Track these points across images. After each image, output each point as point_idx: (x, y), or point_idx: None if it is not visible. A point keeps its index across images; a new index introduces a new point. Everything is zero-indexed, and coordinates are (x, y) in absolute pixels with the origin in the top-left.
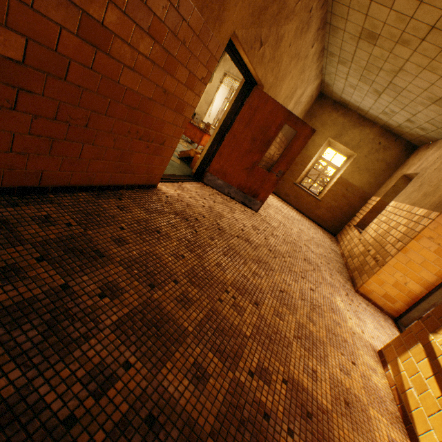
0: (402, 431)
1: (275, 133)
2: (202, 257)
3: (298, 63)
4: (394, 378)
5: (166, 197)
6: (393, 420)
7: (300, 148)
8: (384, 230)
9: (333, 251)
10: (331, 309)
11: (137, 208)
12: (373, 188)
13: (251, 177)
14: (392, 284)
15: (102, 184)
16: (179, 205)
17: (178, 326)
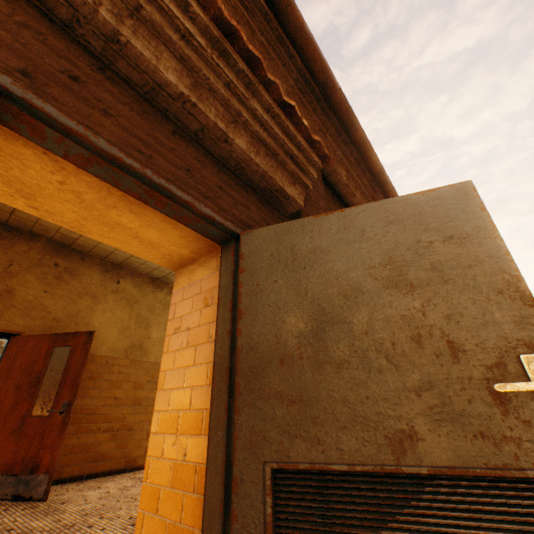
0: None
1: (45, 363)
2: None
3: (99, 298)
4: None
5: None
6: None
7: (82, 359)
8: None
9: None
10: None
11: None
12: None
13: (23, 440)
14: (170, 482)
15: None
16: None
17: None
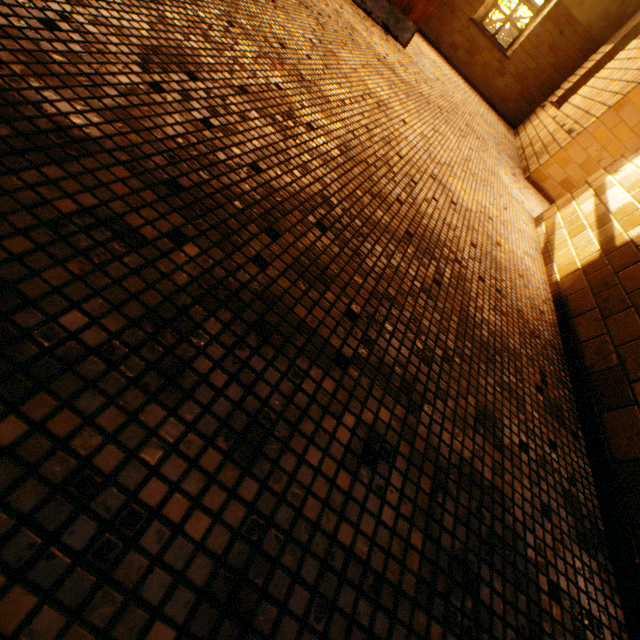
0: (538, 257)
1: None
2: (334, 55)
3: None
4: (545, 230)
5: None
6: (532, 249)
7: None
8: (599, 89)
9: (508, 141)
10: (491, 173)
11: None
12: (610, 28)
13: None
14: (580, 165)
15: None
16: None
17: (320, 91)
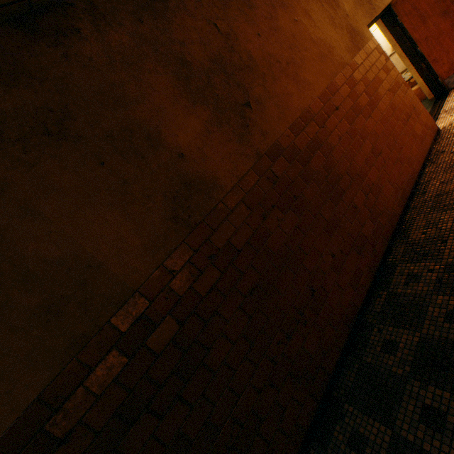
0: None
1: None
2: None
3: None
4: None
5: None
6: None
7: None
8: None
9: None
10: None
11: None
12: None
13: None
14: None
15: (423, 158)
16: None
17: None
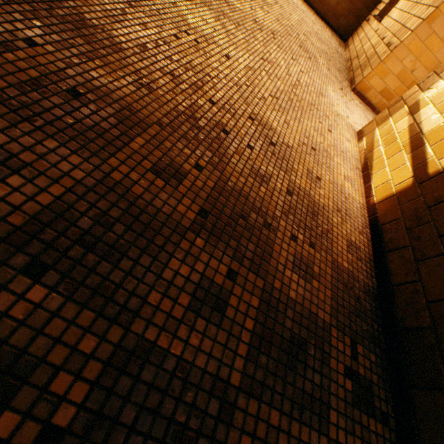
0: (358, 176)
1: None
2: None
3: None
4: (365, 145)
5: None
6: (353, 169)
7: None
8: (414, 2)
9: (339, 54)
10: (320, 93)
11: None
12: None
13: None
14: (397, 75)
15: None
16: None
17: (111, 38)
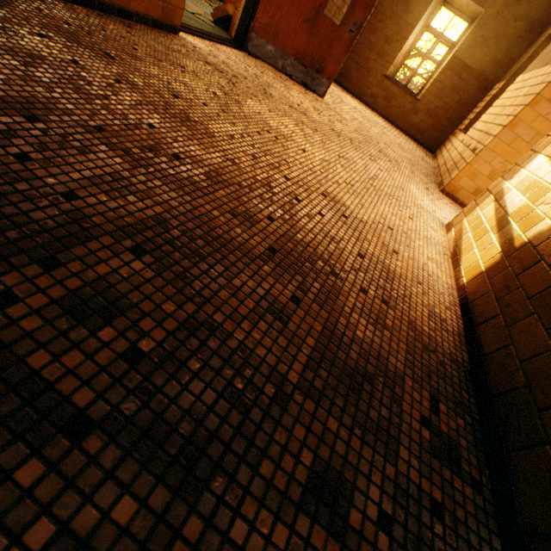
0: (446, 261)
1: None
2: (239, 103)
3: None
4: (454, 235)
5: (194, 48)
6: (440, 254)
7: None
8: (495, 114)
9: (425, 162)
10: (400, 188)
11: (153, 42)
12: (500, 70)
13: (313, 38)
14: (487, 176)
15: None
16: (212, 59)
17: (207, 129)
